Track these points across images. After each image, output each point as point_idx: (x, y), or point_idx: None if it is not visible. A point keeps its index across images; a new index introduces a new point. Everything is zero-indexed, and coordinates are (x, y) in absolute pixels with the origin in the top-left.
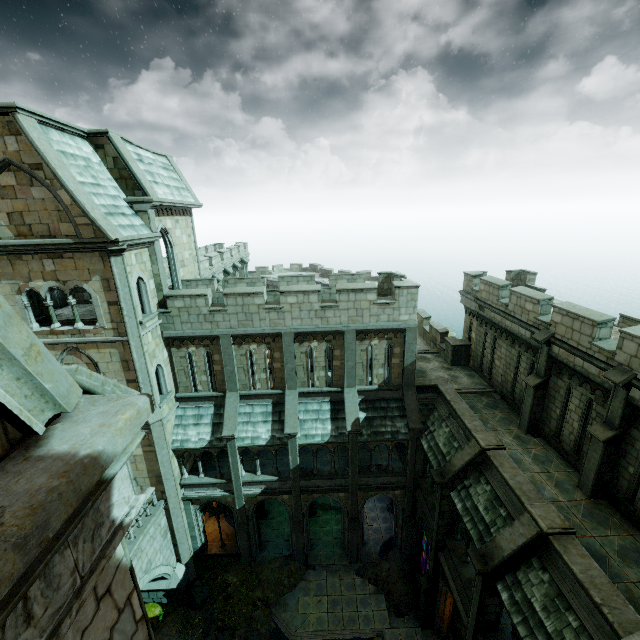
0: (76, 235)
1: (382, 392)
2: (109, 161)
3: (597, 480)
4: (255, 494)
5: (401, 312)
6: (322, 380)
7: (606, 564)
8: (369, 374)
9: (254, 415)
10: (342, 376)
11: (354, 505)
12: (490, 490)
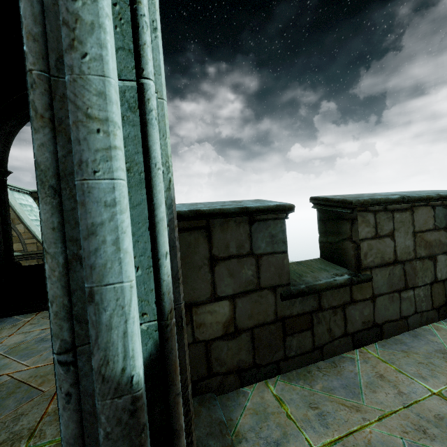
0: (23, 250)
1: None
2: None
3: None
4: None
5: None
6: None
7: None
8: None
9: None
10: None
11: None
12: None
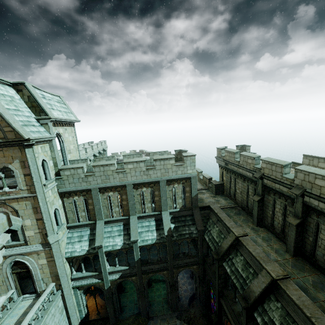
0: (4, 137)
1: (182, 212)
2: (25, 98)
3: (295, 246)
4: (116, 278)
5: (188, 169)
6: (149, 208)
7: (308, 292)
8: (174, 203)
9: (113, 232)
10: (160, 205)
11: (172, 277)
12: (243, 259)
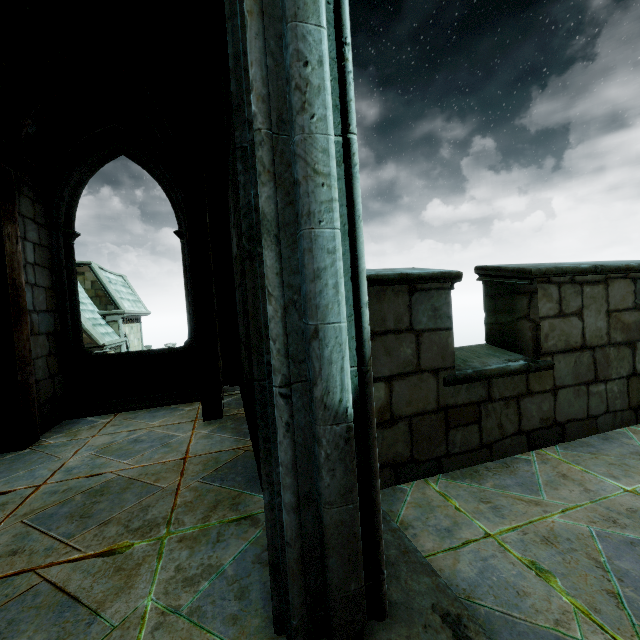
0: None
1: None
2: (87, 284)
3: None
4: None
5: None
6: None
7: None
8: None
9: None
10: None
11: None
12: None
